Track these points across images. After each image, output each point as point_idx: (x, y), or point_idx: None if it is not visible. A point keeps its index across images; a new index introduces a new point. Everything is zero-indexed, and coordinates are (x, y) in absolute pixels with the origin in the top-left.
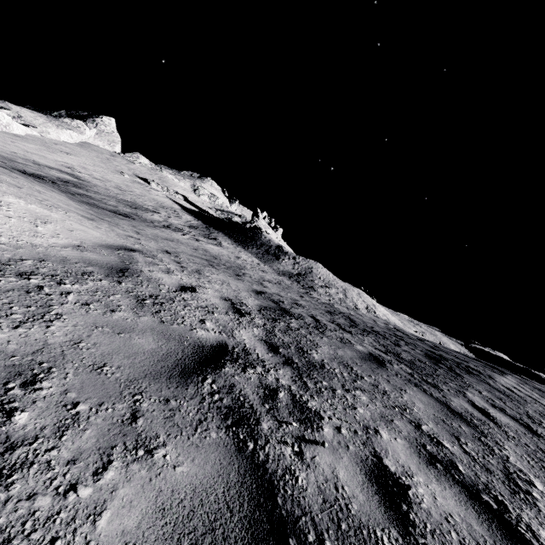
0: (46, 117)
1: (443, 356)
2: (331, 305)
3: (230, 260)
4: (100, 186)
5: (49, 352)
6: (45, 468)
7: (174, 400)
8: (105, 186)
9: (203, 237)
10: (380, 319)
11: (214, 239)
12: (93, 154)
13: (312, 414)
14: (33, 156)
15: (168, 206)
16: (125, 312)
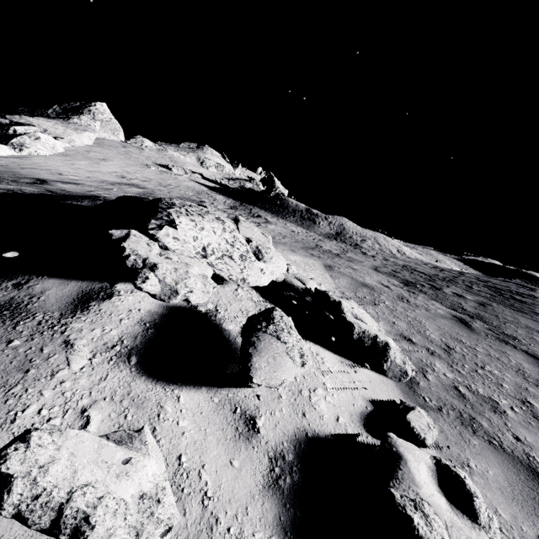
0: (61, 123)
1: (497, 287)
2: (388, 260)
3: (301, 238)
4: (155, 190)
5: (444, 332)
6: (501, 358)
7: (485, 340)
8: (156, 188)
9: (251, 217)
10: (415, 260)
11: (259, 217)
12: (114, 152)
13: (511, 336)
14: (97, 175)
15: (199, 190)
16: (416, 310)
